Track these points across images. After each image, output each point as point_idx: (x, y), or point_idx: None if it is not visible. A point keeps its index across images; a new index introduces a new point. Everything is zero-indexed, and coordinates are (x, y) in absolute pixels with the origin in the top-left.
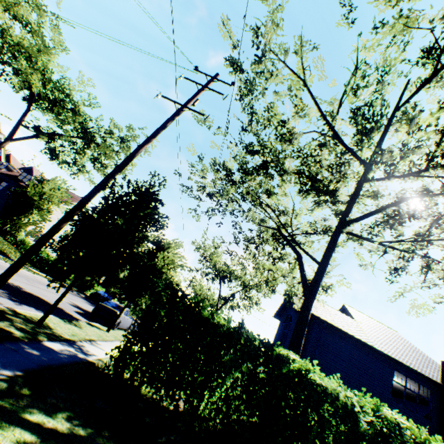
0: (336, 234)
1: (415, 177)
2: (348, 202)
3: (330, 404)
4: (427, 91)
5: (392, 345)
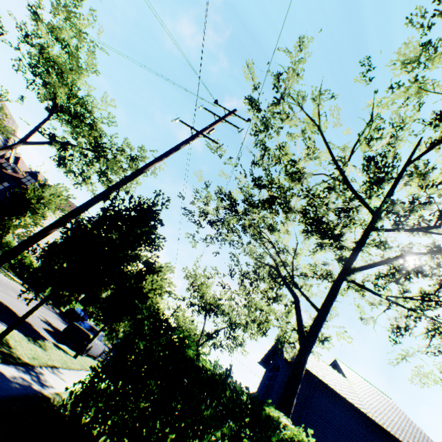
0: (338, 281)
1: (424, 232)
2: (354, 248)
3: None
4: (436, 151)
5: (387, 415)
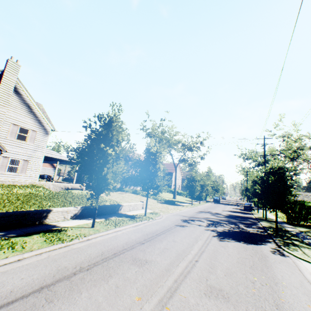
0: None
1: None
2: None
3: None
4: None
5: None
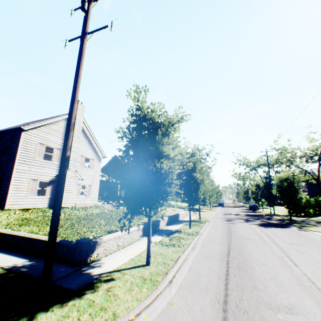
0: (318, 169)
1: None
2: (318, 162)
3: None
4: None
5: None
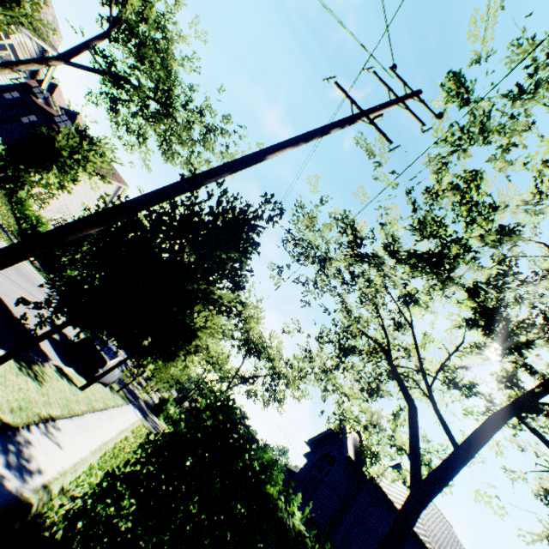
0: (505, 416)
1: None
2: None
3: None
4: None
5: None
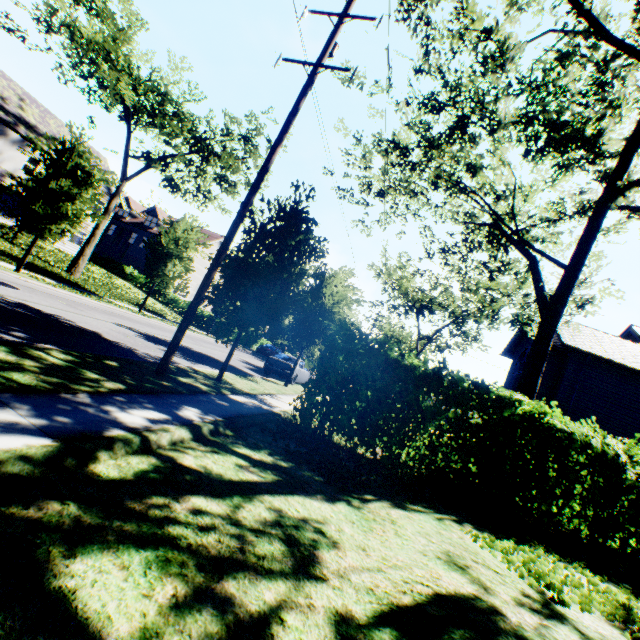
0: (597, 215)
1: None
2: (622, 152)
3: (577, 452)
4: None
5: None
